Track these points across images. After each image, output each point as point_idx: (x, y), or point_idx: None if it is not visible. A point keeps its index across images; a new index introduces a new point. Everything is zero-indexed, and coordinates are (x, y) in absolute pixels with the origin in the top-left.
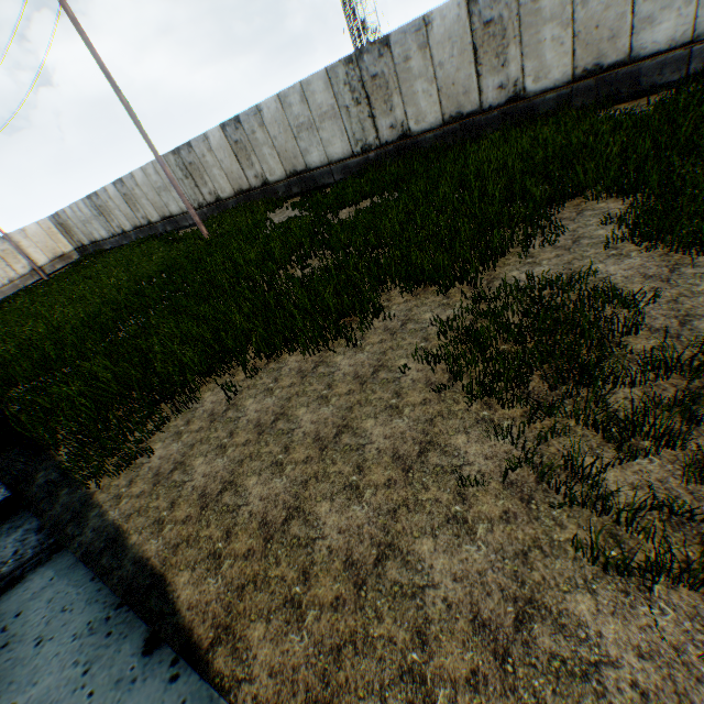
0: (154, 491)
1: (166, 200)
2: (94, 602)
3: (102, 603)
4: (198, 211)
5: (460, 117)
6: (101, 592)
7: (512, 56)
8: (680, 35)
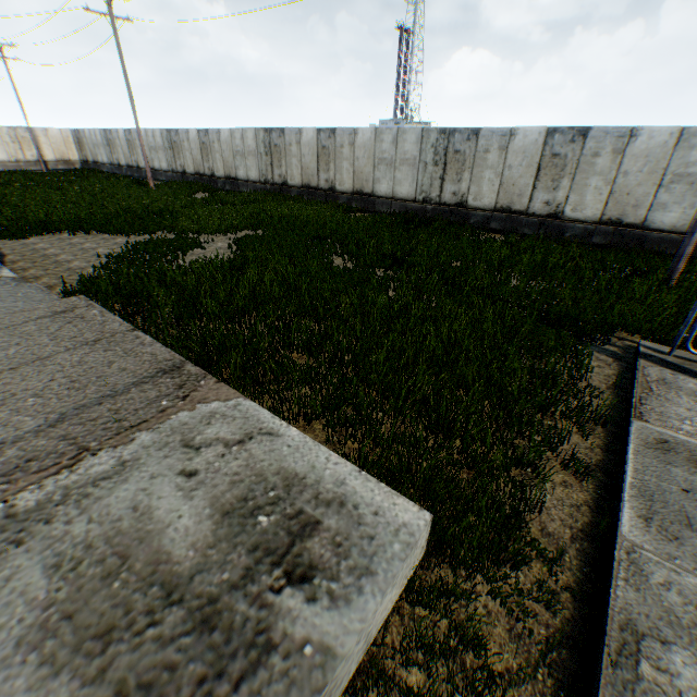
0: (21, 245)
1: (154, 157)
2: None
3: None
4: (171, 174)
5: (309, 186)
6: None
7: (332, 168)
8: (389, 193)
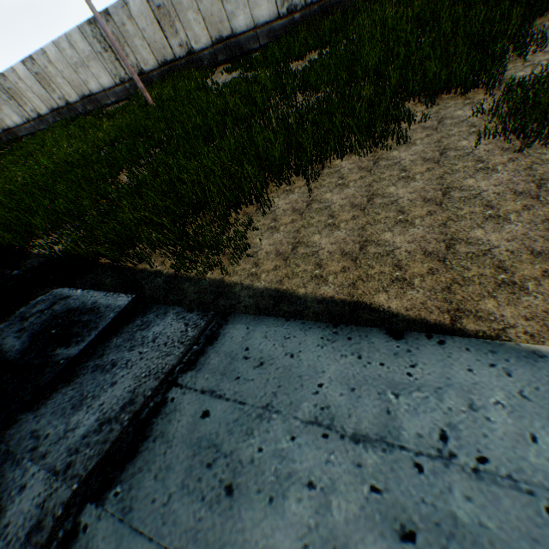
0: (289, 263)
1: (85, 78)
2: (308, 329)
3: (317, 328)
4: (120, 88)
5: None
6: (307, 324)
7: None
8: None
